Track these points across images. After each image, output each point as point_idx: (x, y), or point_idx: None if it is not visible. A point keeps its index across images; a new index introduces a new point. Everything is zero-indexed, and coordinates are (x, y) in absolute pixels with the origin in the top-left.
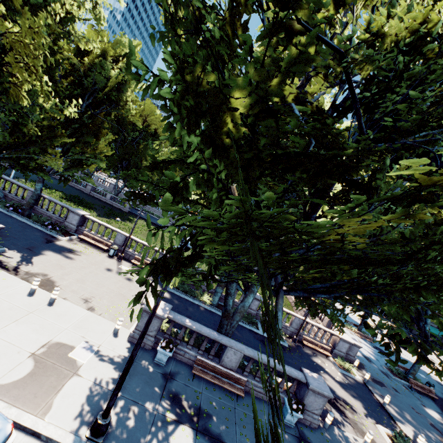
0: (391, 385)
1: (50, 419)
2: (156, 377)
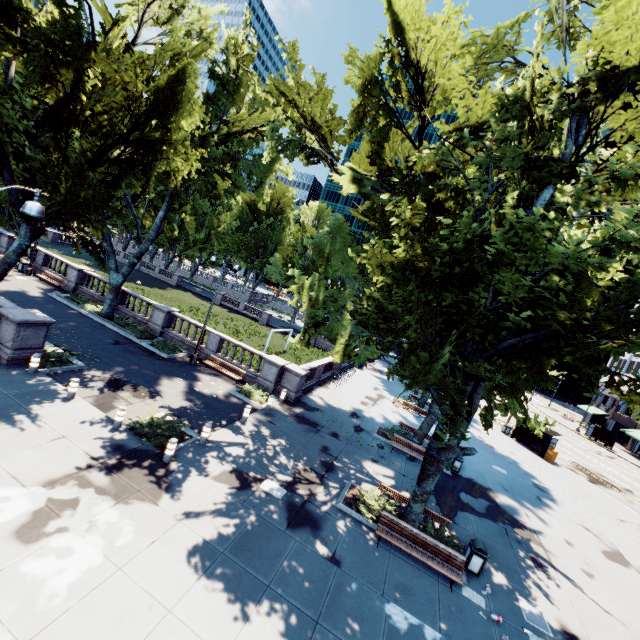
0: (339, 432)
1: None
2: None
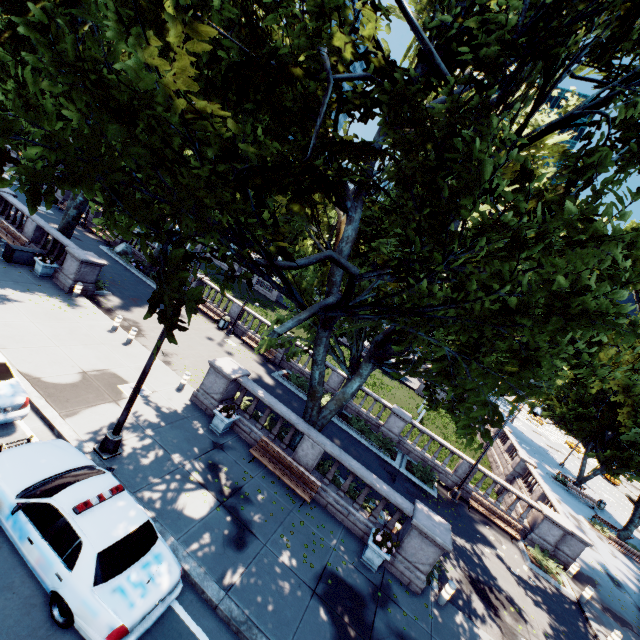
0: None
1: (69, 421)
2: (202, 440)
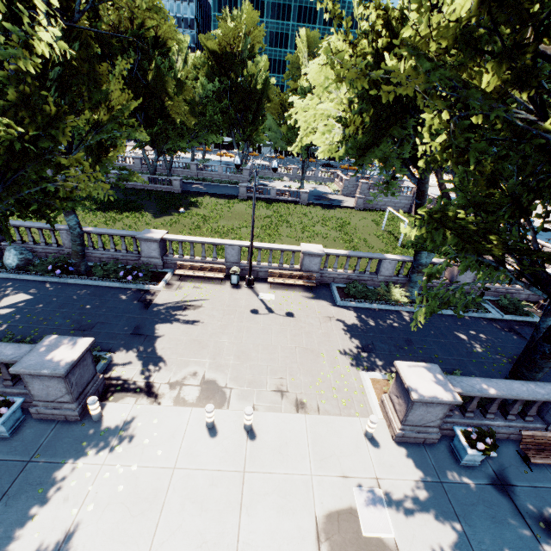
0: None
1: None
2: (491, 498)
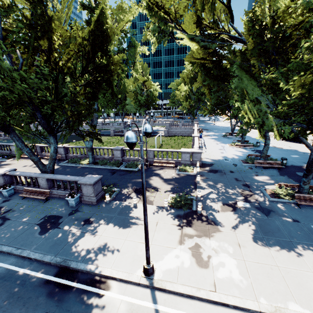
0: (231, 170)
1: None
2: None
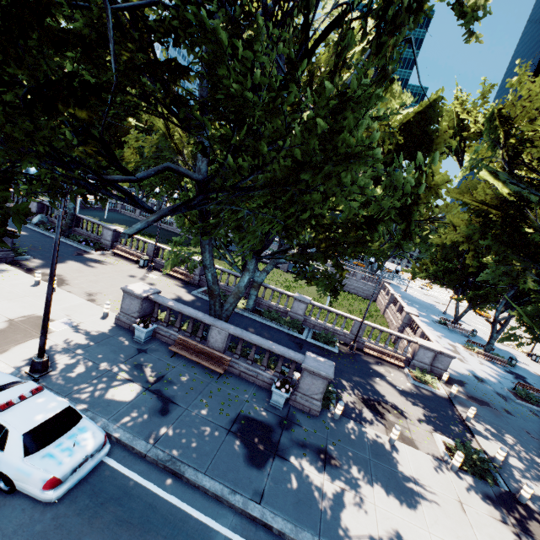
0: (504, 407)
1: (0, 357)
2: (127, 349)
